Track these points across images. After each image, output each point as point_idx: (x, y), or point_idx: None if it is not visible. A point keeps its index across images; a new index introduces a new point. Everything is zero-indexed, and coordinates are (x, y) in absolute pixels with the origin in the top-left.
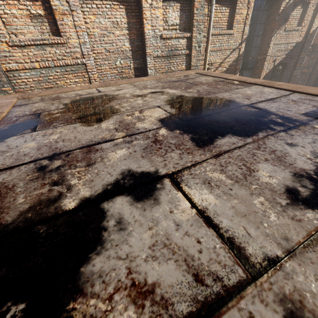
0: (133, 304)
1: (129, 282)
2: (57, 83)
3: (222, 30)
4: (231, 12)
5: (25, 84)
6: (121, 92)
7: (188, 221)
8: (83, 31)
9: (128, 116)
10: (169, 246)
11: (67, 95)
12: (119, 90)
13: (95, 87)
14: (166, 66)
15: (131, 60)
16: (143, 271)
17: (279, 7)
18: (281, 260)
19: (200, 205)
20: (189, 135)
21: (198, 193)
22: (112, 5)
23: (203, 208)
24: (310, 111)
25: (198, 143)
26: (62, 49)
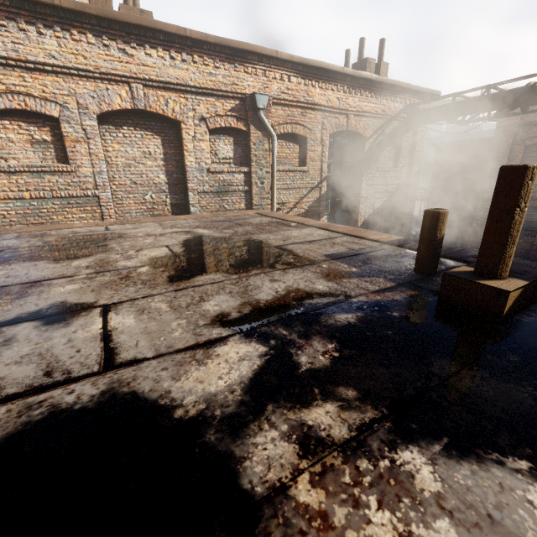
0: None
1: None
2: (52, 218)
3: (294, 166)
4: (302, 149)
5: (3, 218)
6: (136, 230)
7: (84, 338)
8: (100, 160)
9: (118, 254)
10: (43, 355)
11: (59, 232)
12: (135, 228)
13: (105, 225)
14: (217, 203)
15: (168, 194)
16: None
17: (364, 146)
18: (145, 360)
19: (112, 327)
20: (171, 272)
21: (121, 318)
22: (144, 135)
23: (113, 329)
24: (337, 253)
25: (172, 279)
26: (67, 178)
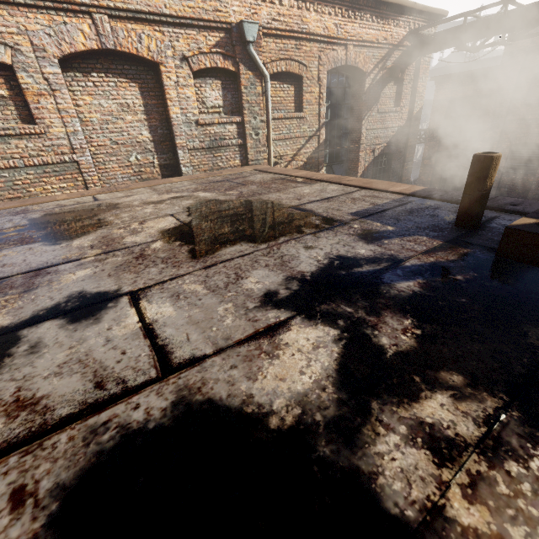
0: (6, 417)
1: (12, 399)
2: (29, 191)
3: (289, 112)
4: (298, 91)
5: None
6: (129, 199)
7: (124, 336)
8: (72, 117)
9: (121, 229)
10: (84, 361)
11: (42, 206)
12: (127, 196)
13: (91, 194)
14: (210, 161)
15: (155, 154)
16: (36, 387)
17: (364, 84)
18: (206, 358)
19: (150, 319)
20: (189, 246)
21: (156, 307)
22: (118, 82)
23: (152, 321)
24: (363, 209)
25: (195, 255)
26: (38, 142)
